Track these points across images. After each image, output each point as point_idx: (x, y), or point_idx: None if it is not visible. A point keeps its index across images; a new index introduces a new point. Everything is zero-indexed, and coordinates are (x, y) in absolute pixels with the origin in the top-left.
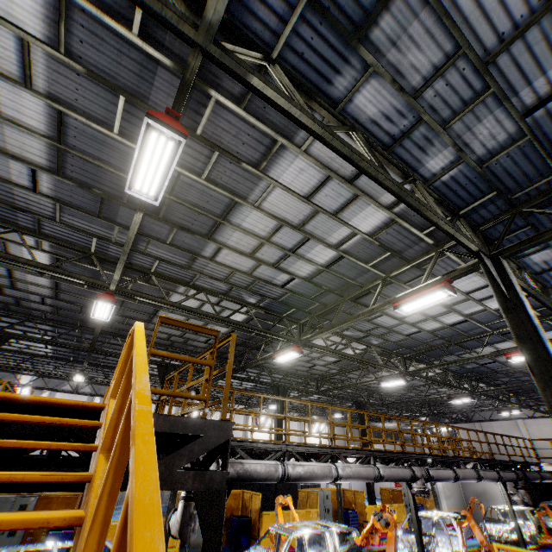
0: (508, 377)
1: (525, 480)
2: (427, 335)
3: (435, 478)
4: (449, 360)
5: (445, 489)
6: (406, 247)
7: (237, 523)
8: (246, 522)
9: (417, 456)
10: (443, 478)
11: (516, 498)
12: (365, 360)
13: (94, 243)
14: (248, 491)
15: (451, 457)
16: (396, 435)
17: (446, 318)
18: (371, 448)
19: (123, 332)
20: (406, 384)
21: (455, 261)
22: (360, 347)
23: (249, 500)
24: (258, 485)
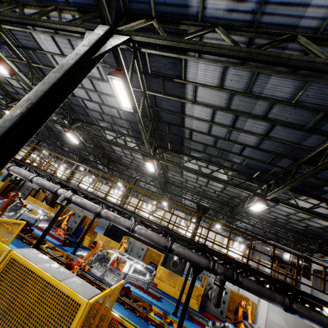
0: (327, 183)
1: (234, 283)
2: (130, 115)
3: (74, 201)
4: (199, 149)
5: (278, 316)
6: (2, 37)
7: (79, 227)
8: (83, 229)
9: (86, 192)
10: (83, 206)
11: (210, 292)
12: (111, 142)
13: (3, 92)
14: (96, 220)
15: (125, 209)
16: (327, 283)
17: (104, 89)
18: (53, 174)
19: (70, 142)
20: (233, 194)
21: (18, 30)
22: (128, 139)
23: (93, 224)
24: (138, 238)
